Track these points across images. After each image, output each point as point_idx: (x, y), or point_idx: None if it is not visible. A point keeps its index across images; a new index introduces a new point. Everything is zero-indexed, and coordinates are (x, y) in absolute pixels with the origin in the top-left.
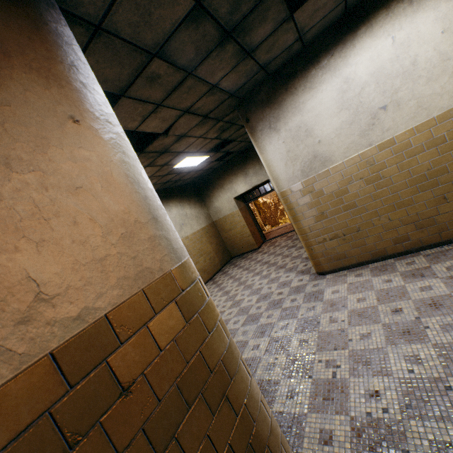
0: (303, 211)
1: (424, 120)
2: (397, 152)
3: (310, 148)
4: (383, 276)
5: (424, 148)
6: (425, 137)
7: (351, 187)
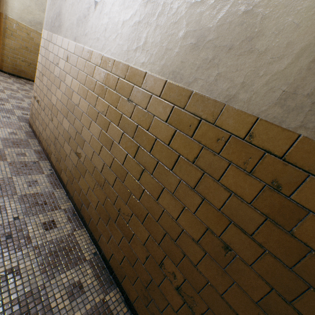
0: (40, 61)
1: (99, 51)
2: (78, 66)
3: (61, 1)
4: (0, 141)
5: (86, 81)
6: (91, 71)
7: (56, 69)
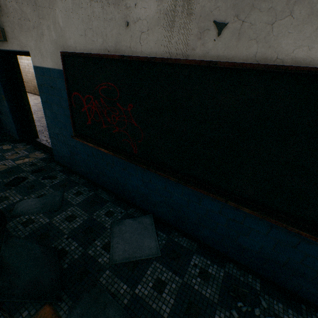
0: None
1: None
2: (32, 66)
3: None
4: None
5: None
6: None
7: (26, 69)
